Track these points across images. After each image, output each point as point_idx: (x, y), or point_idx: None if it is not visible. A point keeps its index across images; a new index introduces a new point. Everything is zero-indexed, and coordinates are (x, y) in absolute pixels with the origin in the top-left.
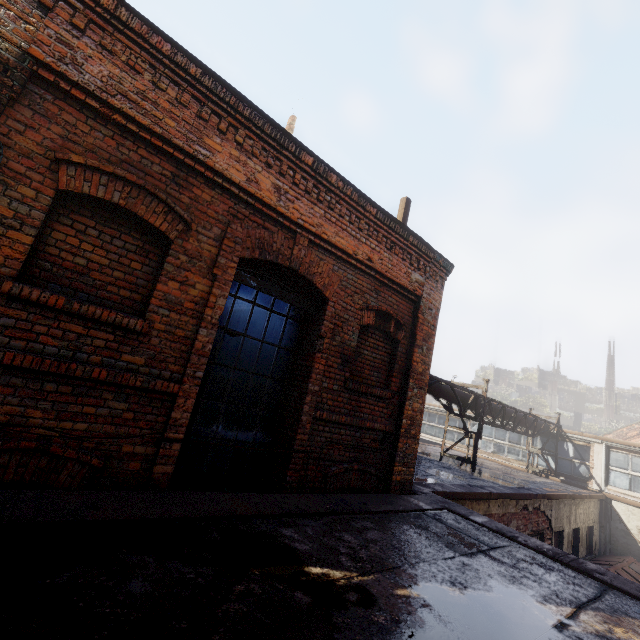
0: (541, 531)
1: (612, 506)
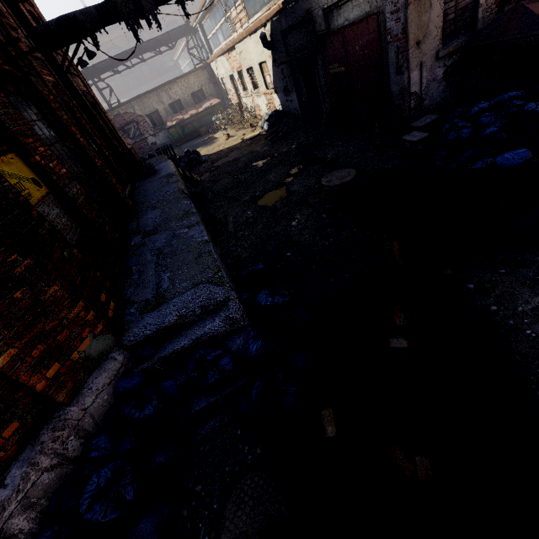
0: (133, 121)
1: (208, 69)
